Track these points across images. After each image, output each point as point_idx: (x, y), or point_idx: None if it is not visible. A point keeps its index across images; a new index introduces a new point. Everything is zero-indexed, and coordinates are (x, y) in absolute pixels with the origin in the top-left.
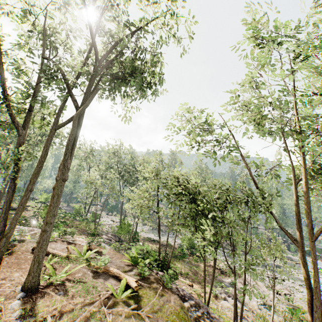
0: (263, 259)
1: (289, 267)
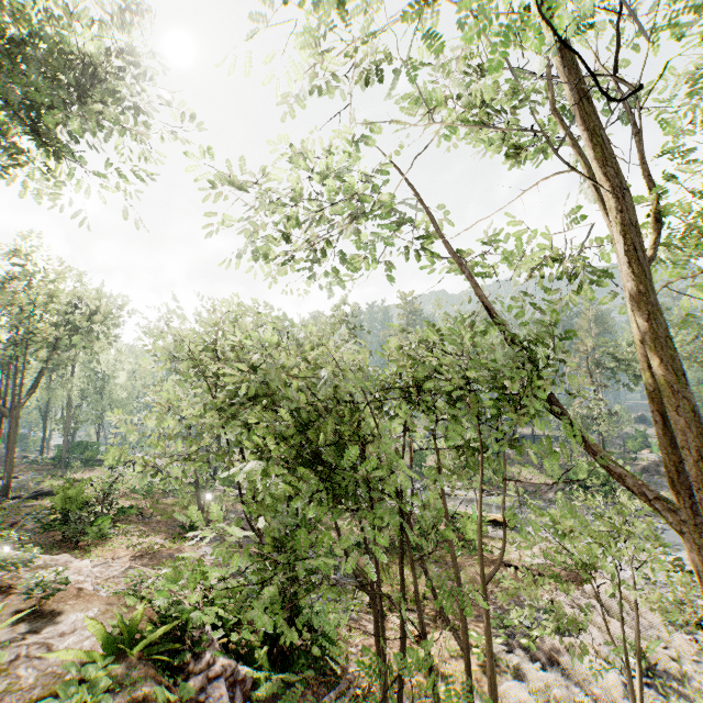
0: (584, 568)
1: (688, 587)
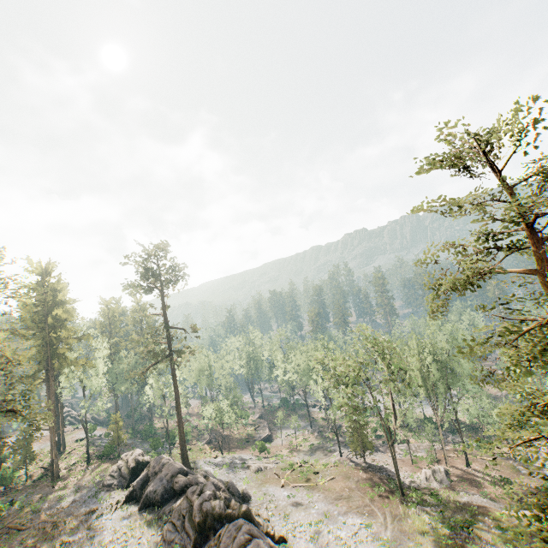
0: None
1: None
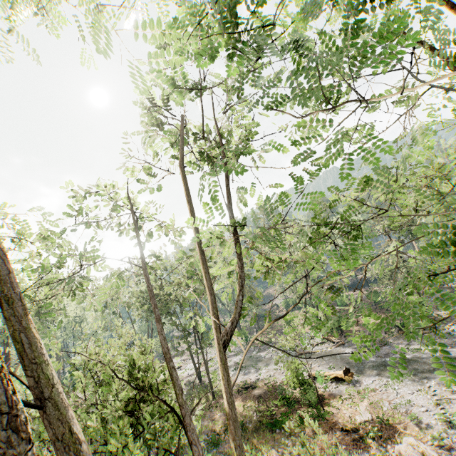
0: None
1: None
